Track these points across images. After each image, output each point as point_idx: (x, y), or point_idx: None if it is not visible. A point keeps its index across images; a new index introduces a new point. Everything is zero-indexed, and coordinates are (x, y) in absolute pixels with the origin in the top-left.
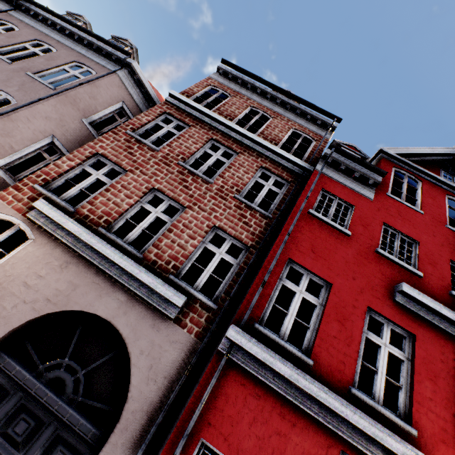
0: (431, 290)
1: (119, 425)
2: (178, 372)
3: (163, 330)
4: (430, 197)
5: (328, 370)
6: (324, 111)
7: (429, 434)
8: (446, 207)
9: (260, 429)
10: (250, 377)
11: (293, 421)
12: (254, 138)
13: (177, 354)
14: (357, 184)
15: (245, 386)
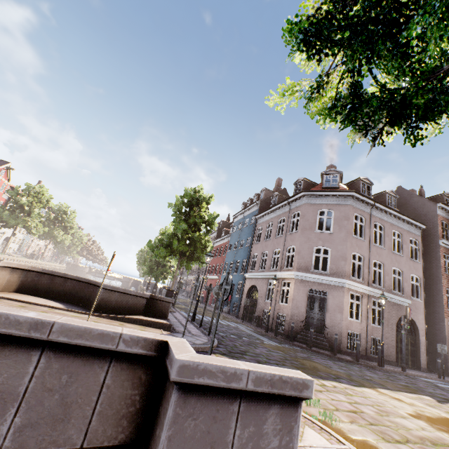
0: None
1: None
2: None
3: None
4: None
5: None
6: None
7: None
8: None
9: None
10: None
11: None
12: None
13: None
14: None
15: None
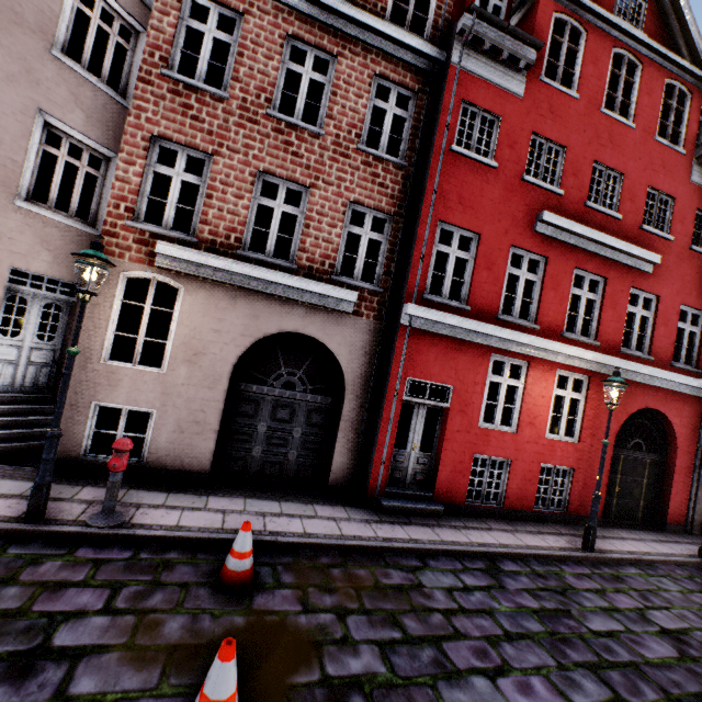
0: (568, 207)
1: (347, 390)
2: (371, 348)
3: (348, 324)
4: (592, 62)
5: (481, 309)
6: None
7: (547, 325)
8: (608, 75)
9: (441, 360)
10: (428, 334)
11: (461, 349)
12: (353, 14)
13: (365, 337)
14: (504, 74)
15: (426, 340)
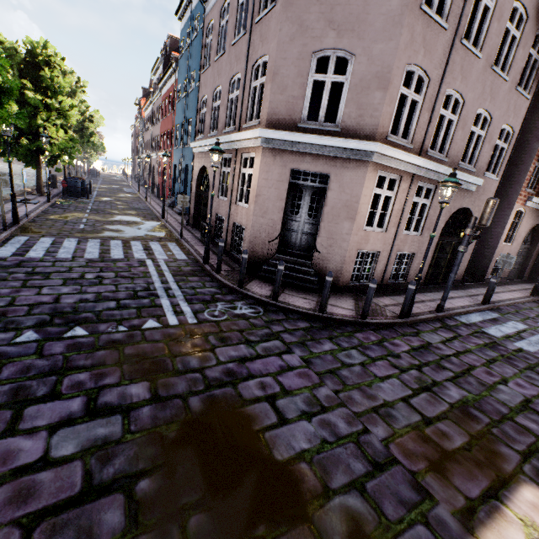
0: None
1: (538, 243)
2: None
3: None
4: None
5: None
6: None
7: None
8: None
9: None
10: None
11: None
12: None
13: None
14: None
15: None
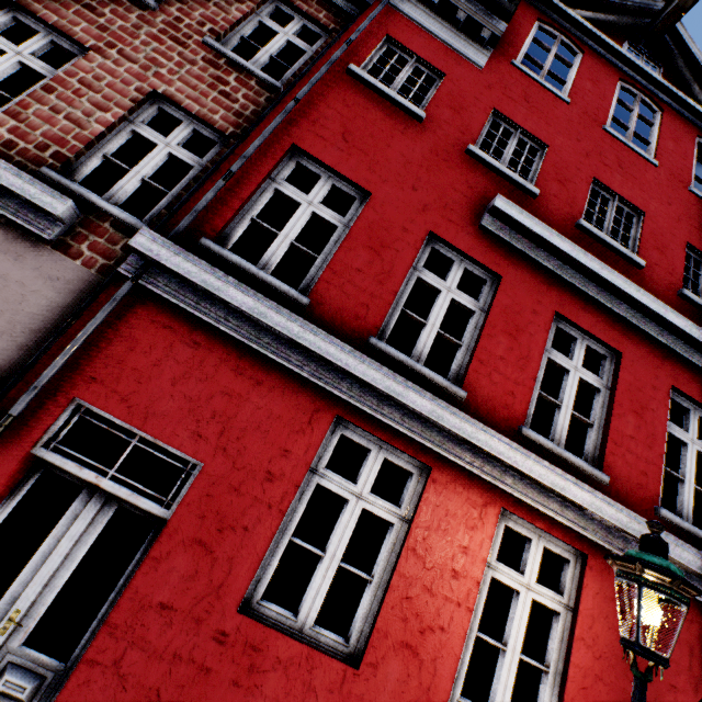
0: (547, 218)
1: None
2: (61, 324)
3: (30, 260)
4: (590, 79)
5: (337, 314)
6: None
7: (487, 399)
8: (614, 101)
9: (194, 387)
10: (185, 318)
11: (258, 380)
12: None
13: (59, 298)
14: (458, 37)
15: (173, 330)
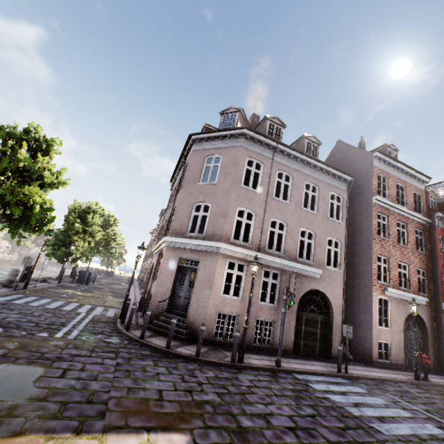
0: None
1: (428, 332)
2: (430, 316)
3: (424, 308)
4: None
5: None
6: (425, 176)
7: None
8: None
9: None
10: None
11: None
12: (411, 213)
13: (428, 312)
14: None
15: None
